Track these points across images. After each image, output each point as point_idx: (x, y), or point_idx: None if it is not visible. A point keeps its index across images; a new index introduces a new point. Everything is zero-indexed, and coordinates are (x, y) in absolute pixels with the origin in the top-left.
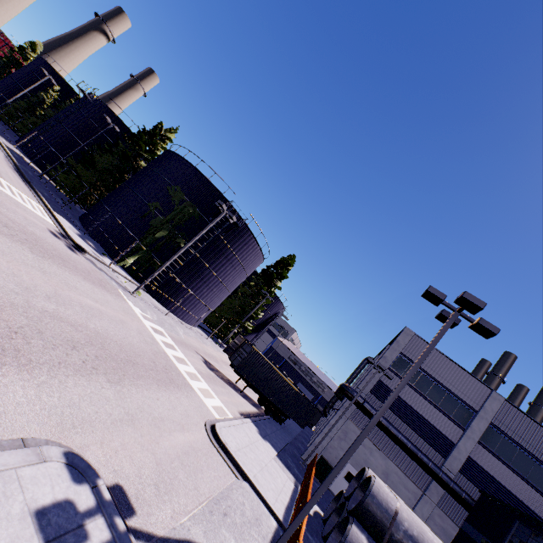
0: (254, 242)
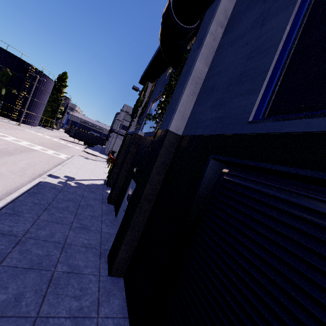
0: (49, 79)
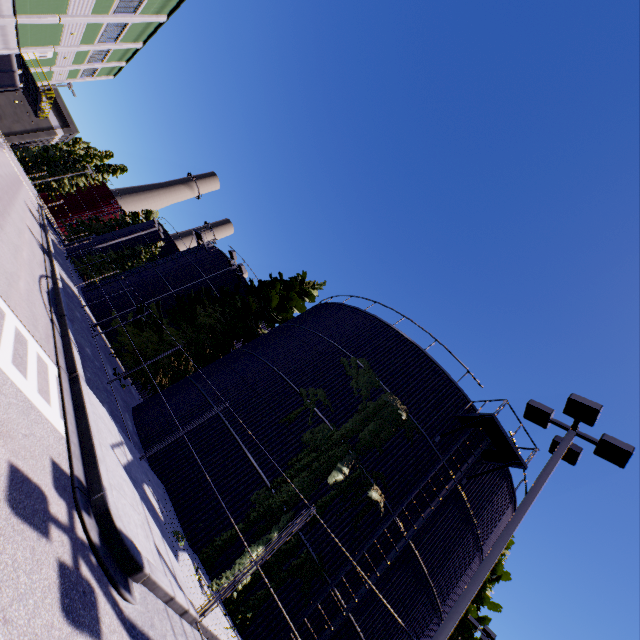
0: (511, 502)
